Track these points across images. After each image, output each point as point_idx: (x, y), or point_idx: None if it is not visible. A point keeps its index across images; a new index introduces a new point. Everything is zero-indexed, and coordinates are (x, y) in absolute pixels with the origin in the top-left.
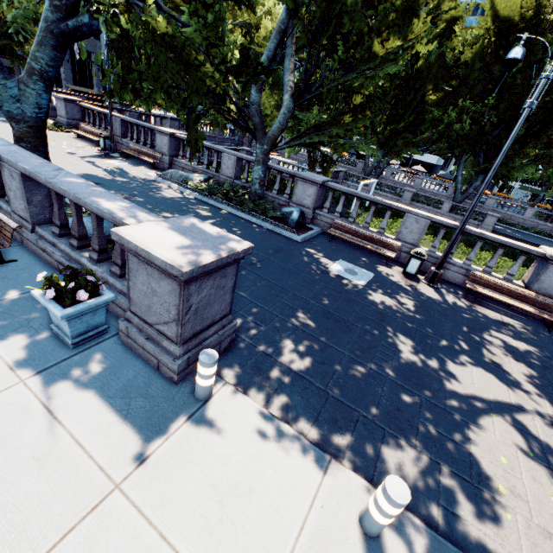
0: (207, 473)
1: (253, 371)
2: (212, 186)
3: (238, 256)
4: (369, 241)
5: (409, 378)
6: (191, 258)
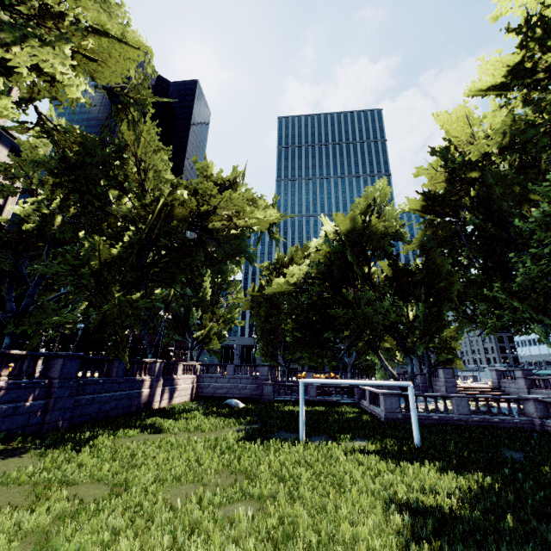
0: None
1: None
2: None
3: None
4: None
5: None
6: None
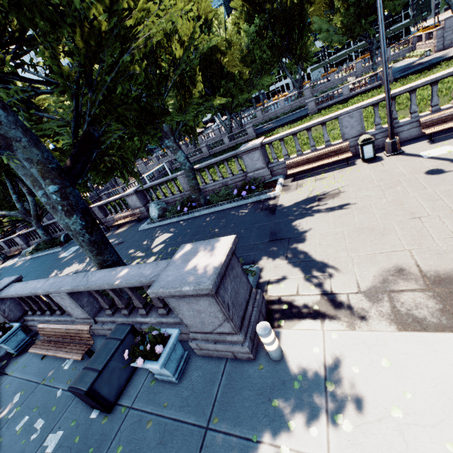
0: None
1: None
2: (33, 248)
3: None
4: None
5: None
6: None
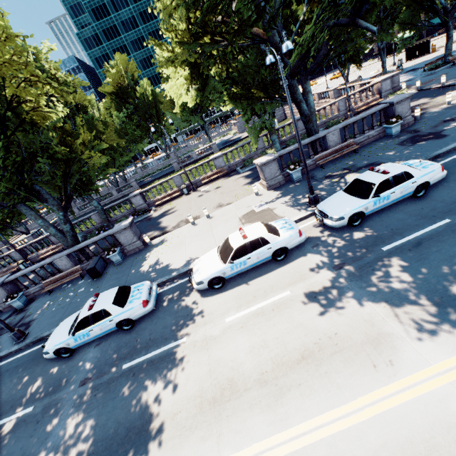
0: None
1: None
2: None
3: None
4: (9, 270)
5: None
6: None
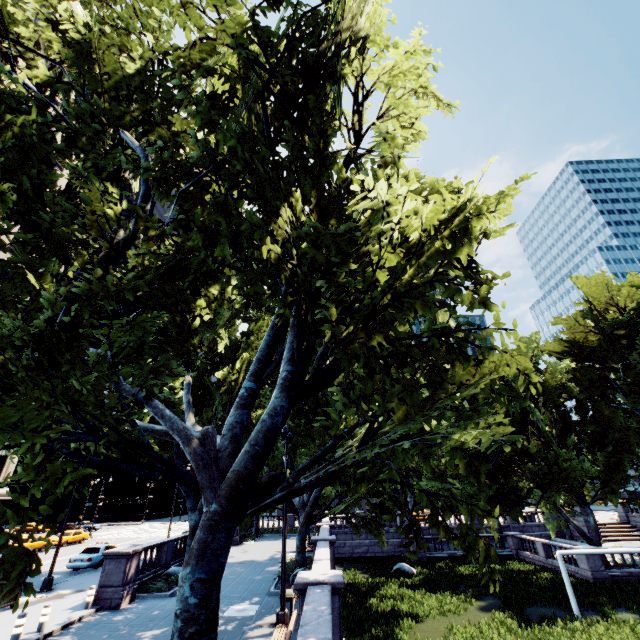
0: (57, 615)
1: (105, 614)
2: (290, 559)
3: (123, 553)
4: None
5: (119, 635)
6: (110, 550)
